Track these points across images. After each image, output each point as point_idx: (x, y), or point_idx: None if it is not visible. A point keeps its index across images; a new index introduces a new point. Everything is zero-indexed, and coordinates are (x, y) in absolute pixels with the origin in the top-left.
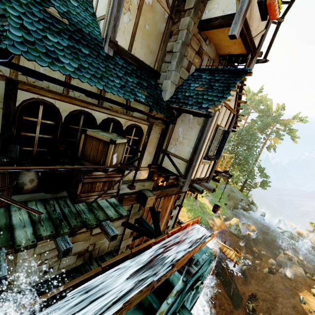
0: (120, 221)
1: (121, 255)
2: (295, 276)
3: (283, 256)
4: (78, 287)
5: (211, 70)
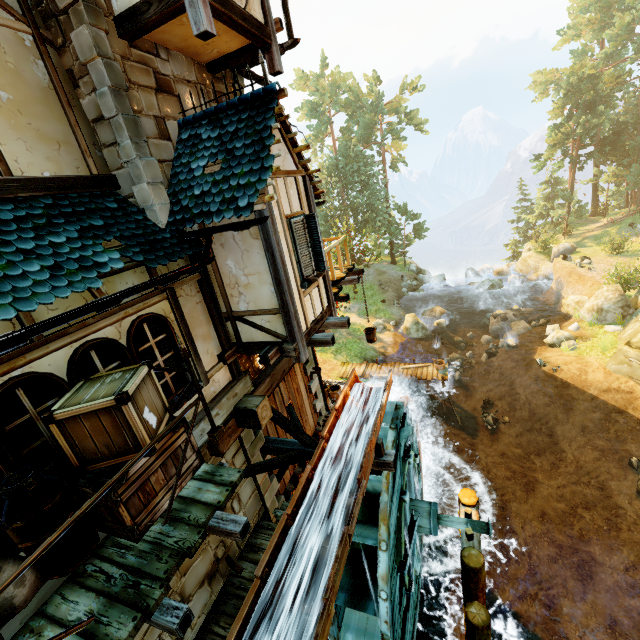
0: None
1: (276, 533)
2: (520, 337)
3: (495, 321)
4: (244, 635)
5: (211, 115)
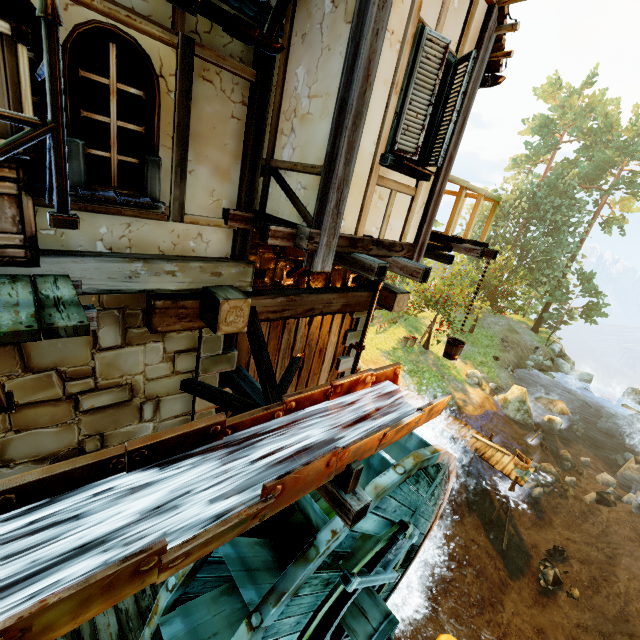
0: (173, 379)
1: (83, 459)
2: None
3: (635, 467)
4: None
5: None
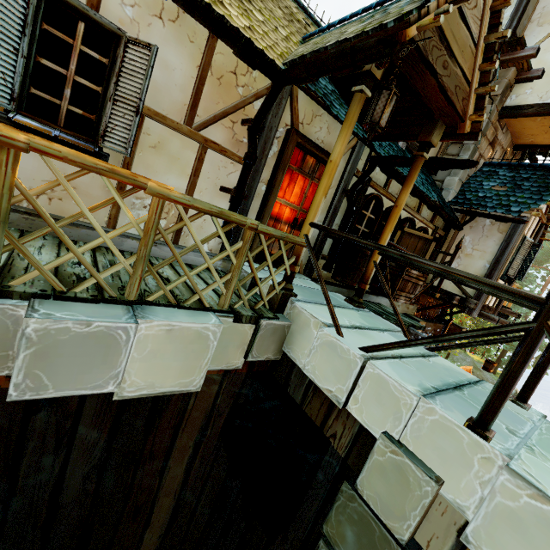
0: None
1: None
2: None
3: None
4: None
5: (512, 166)
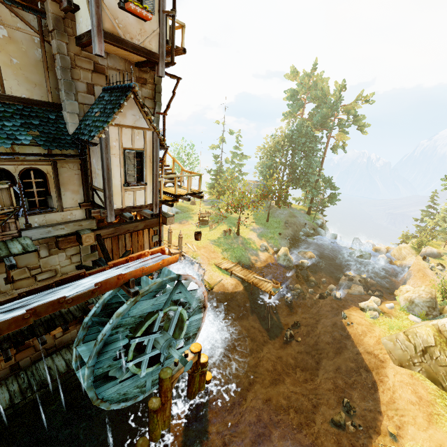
0: (72, 265)
1: (42, 284)
2: (349, 295)
3: (344, 278)
4: None
5: (112, 89)
